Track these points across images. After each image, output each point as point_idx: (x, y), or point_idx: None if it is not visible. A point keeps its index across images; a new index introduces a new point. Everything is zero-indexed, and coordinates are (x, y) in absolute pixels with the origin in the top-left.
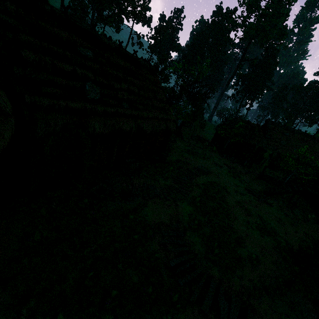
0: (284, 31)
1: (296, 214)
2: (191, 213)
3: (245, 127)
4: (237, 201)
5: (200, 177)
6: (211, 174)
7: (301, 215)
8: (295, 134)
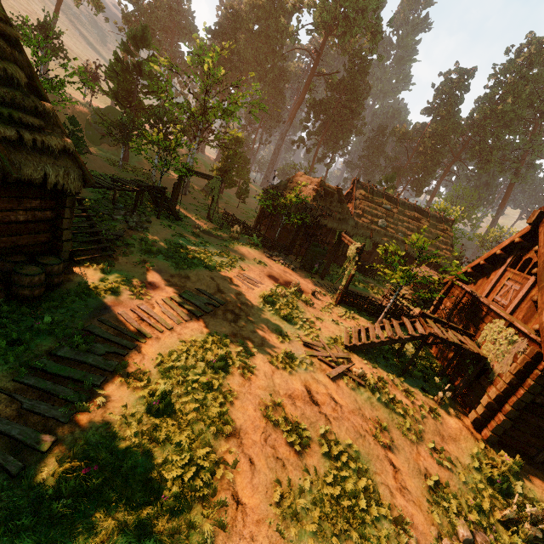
0: (377, 25)
1: (413, 392)
2: None
3: (313, 193)
4: (269, 398)
5: (172, 330)
6: (219, 311)
7: (423, 393)
8: (401, 207)
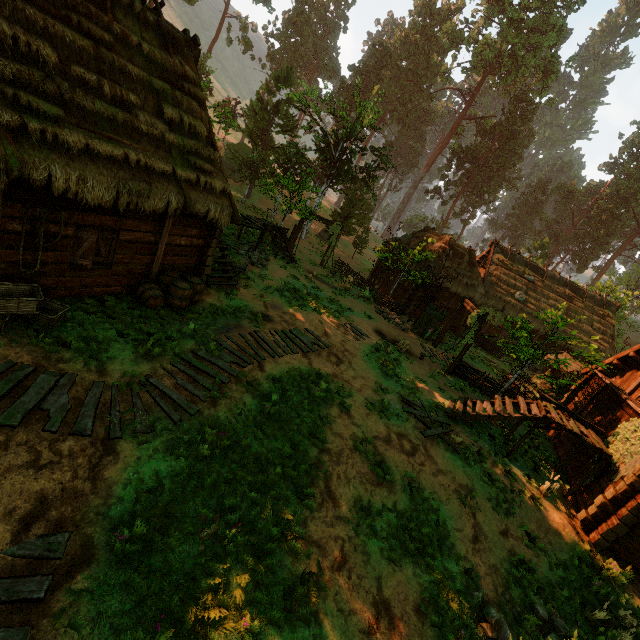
0: (552, 64)
1: (515, 475)
2: (157, 482)
3: (439, 251)
4: (361, 435)
5: (282, 358)
6: (323, 352)
7: (527, 479)
8: (548, 280)
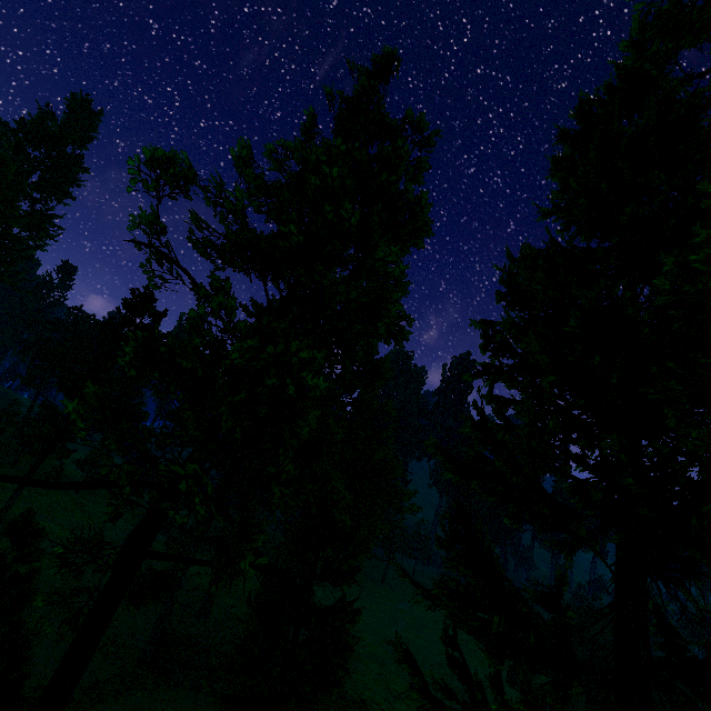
0: None
1: None
2: None
3: None
4: None
5: None
6: None
7: None
8: None
